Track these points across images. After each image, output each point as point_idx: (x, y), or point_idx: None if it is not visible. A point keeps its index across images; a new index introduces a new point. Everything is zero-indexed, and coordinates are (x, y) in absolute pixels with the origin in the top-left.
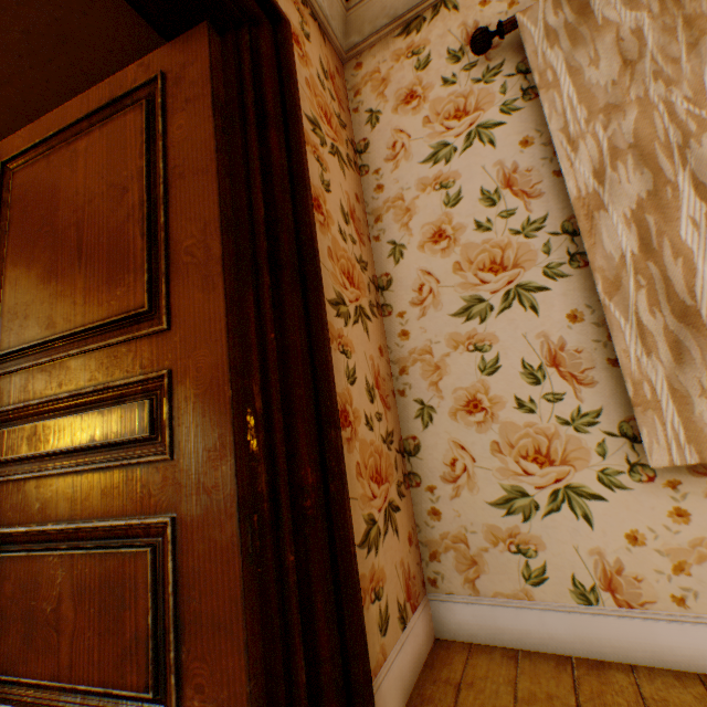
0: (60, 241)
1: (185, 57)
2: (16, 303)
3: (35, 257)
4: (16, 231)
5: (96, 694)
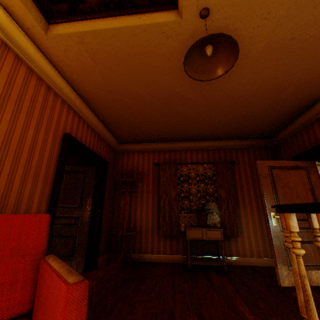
0: (290, 188)
1: (310, 165)
2: (282, 197)
3: (285, 190)
4: (277, 182)
5: (319, 265)
